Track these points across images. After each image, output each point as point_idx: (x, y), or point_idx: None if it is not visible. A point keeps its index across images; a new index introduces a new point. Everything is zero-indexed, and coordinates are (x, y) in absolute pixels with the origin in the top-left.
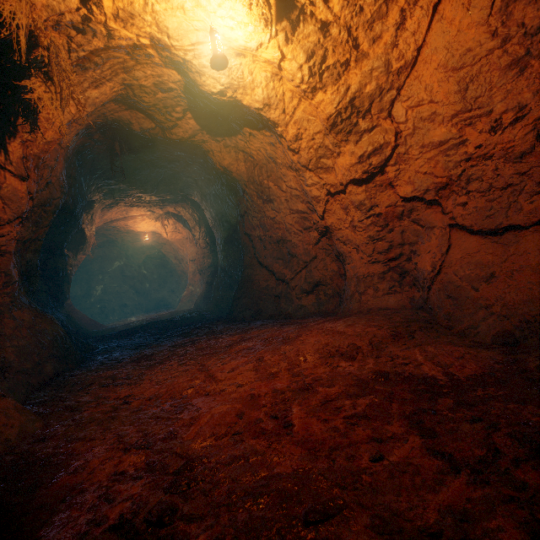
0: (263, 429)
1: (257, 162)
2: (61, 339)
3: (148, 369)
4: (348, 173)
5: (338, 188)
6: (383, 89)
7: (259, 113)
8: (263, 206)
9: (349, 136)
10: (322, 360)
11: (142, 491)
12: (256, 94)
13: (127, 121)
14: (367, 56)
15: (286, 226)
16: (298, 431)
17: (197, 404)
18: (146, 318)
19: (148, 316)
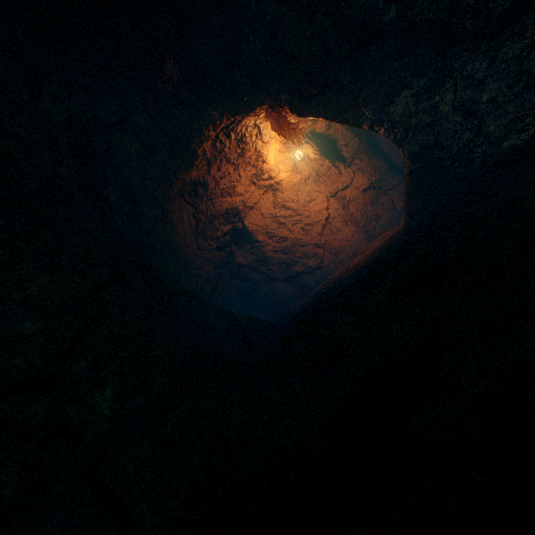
0: None
1: None
2: None
3: None
4: None
5: None
6: None
7: None
8: None
9: None
10: None
11: None
12: None
13: None
14: None
15: None
16: None
17: None
18: None
19: (378, 240)
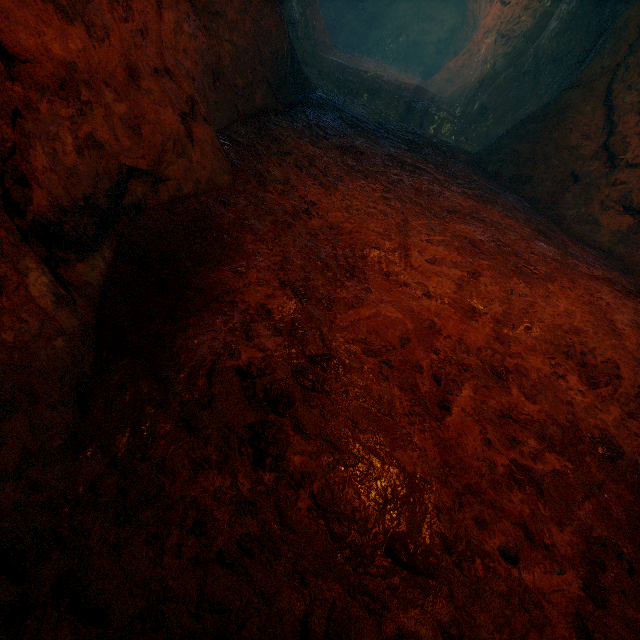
0: (416, 383)
1: None
2: (281, 59)
3: (347, 176)
4: None
5: None
6: None
7: None
8: None
9: None
10: (550, 348)
11: (275, 351)
12: None
13: None
14: None
15: None
16: (449, 426)
17: (370, 281)
18: (383, 76)
19: (388, 72)
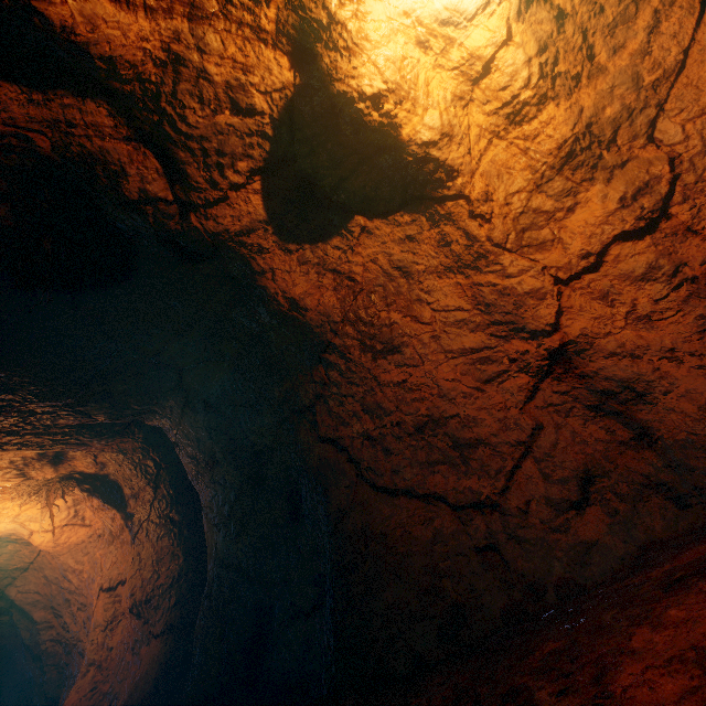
0: None
1: (362, 286)
2: None
3: None
4: (605, 227)
5: (575, 268)
6: (633, 109)
7: (423, 156)
8: (373, 365)
9: (595, 172)
10: None
11: None
12: (429, 116)
13: (118, 165)
14: (604, 71)
15: (439, 387)
16: None
17: None
18: None
19: None
